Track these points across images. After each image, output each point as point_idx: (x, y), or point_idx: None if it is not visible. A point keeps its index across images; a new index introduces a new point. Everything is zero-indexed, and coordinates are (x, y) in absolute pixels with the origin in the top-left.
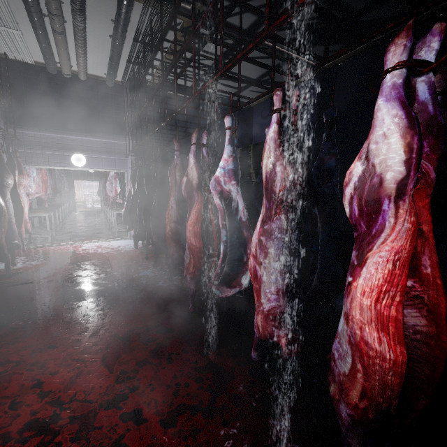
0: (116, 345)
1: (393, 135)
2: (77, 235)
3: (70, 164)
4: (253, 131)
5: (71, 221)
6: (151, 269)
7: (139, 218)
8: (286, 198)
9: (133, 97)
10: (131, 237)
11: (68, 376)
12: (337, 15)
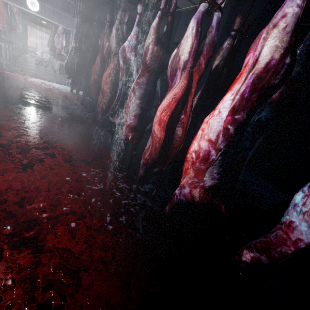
0: (47, 131)
1: (189, 37)
2: (27, 71)
3: (25, 5)
4: (176, 34)
5: (23, 59)
6: (78, 106)
7: (75, 69)
8: (150, 65)
9: None
10: (69, 85)
11: (16, 133)
12: None
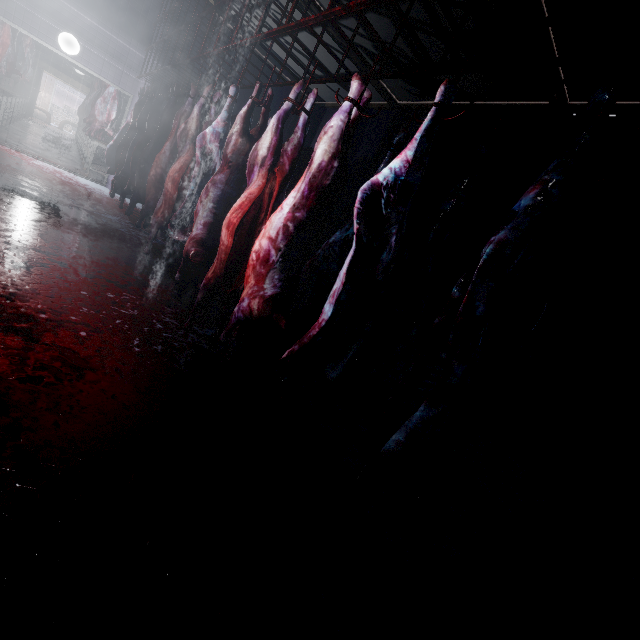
0: (57, 235)
1: (269, 132)
2: (28, 147)
3: (55, 43)
4: (315, 137)
5: (21, 127)
6: (119, 218)
7: (126, 158)
8: (231, 159)
9: (174, 7)
10: (108, 184)
11: (5, 227)
12: (412, 56)
